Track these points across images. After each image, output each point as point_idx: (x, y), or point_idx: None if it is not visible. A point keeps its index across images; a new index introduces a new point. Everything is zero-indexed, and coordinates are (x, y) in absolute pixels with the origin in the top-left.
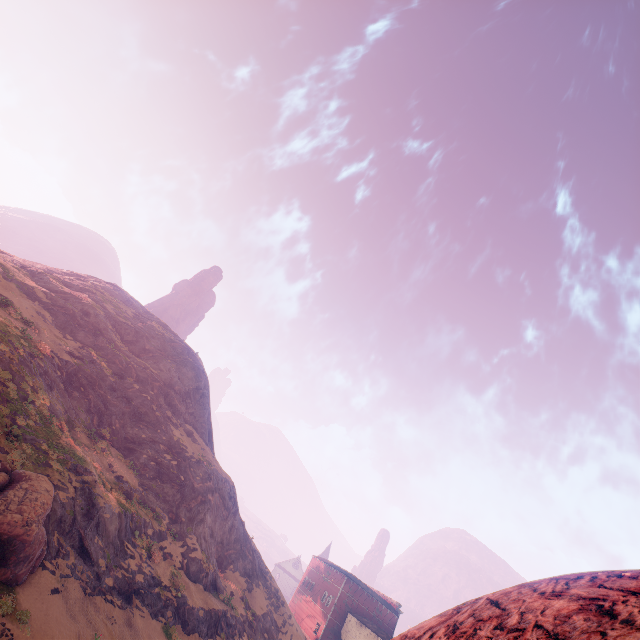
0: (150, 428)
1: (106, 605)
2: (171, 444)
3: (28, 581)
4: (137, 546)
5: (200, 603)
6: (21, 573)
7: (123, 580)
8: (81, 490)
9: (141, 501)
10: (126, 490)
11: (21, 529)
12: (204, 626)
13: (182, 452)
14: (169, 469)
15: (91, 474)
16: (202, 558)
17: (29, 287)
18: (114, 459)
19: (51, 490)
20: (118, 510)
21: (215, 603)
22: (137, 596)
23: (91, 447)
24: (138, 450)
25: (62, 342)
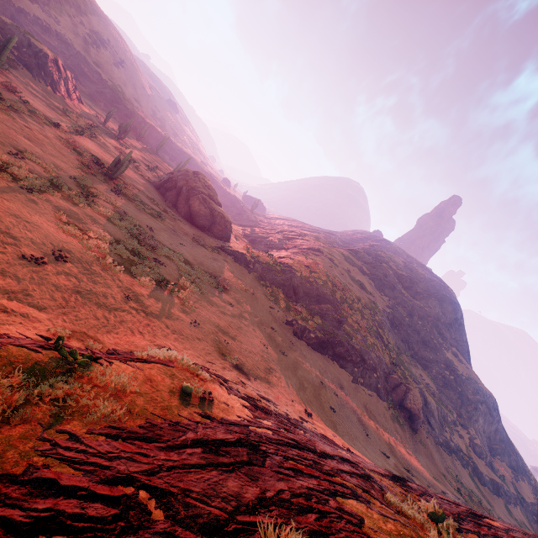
0: (432, 352)
1: (443, 451)
2: (446, 363)
3: (418, 430)
4: (446, 426)
5: (485, 472)
6: (418, 427)
7: (445, 442)
8: (420, 392)
9: (439, 399)
10: (432, 392)
11: (417, 412)
12: (490, 486)
13: (455, 370)
14: (449, 381)
15: (420, 384)
16: (481, 445)
17: (360, 267)
18: (421, 371)
19: (419, 396)
20: (435, 405)
21: (494, 476)
22: (453, 452)
23: (410, 363)
24: (429, 366)
25: (382, 300)
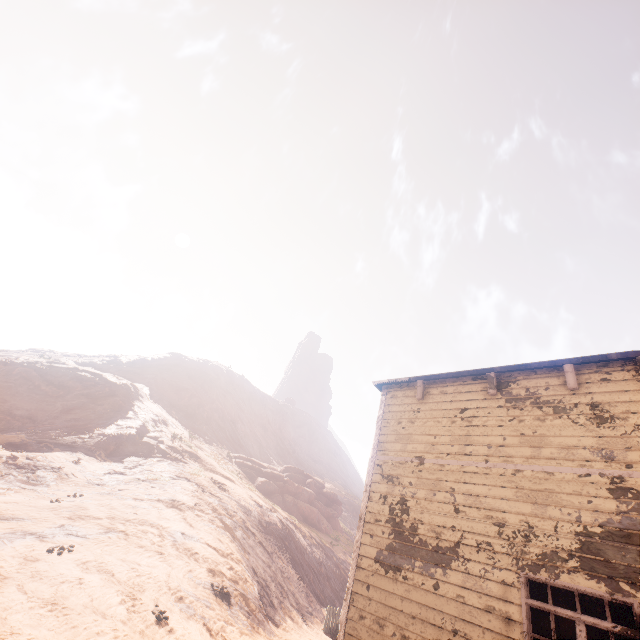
0: None
1: None
2: None
3: None
4: None
5: None
6: None
7: None
8: None
9: None
10: None
11: None
12: None
13: None
14: None
15: None
16: None
17: None
18: None
19: None
20: None
21: None
22: None
23: None
24: None
25: None
